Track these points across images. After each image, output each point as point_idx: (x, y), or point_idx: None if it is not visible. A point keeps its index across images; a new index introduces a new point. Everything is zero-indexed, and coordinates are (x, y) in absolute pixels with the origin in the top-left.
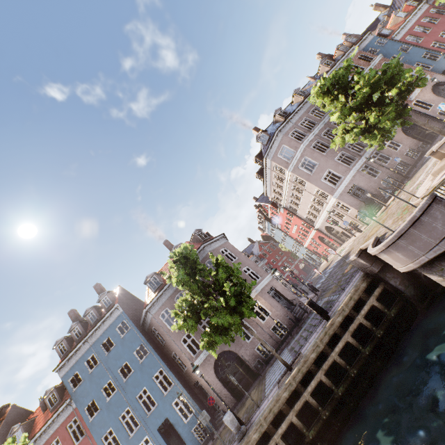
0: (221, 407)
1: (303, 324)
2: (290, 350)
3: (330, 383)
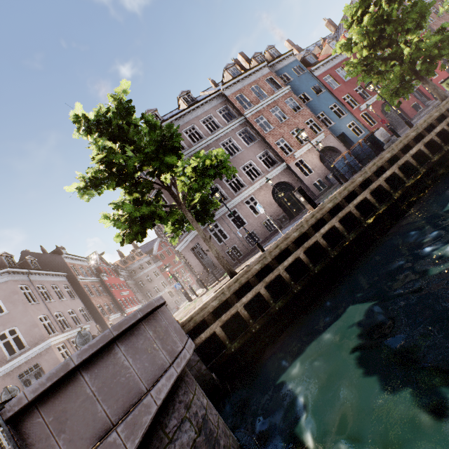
0: None
1: None
2: None
3: None
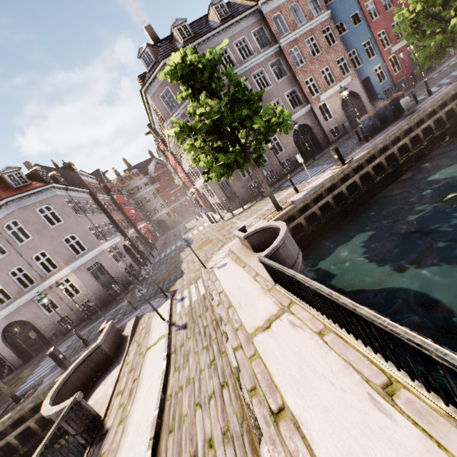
0: (8, 363)
1: (104, 314)
2: (67, 348)
3: (38, 428)
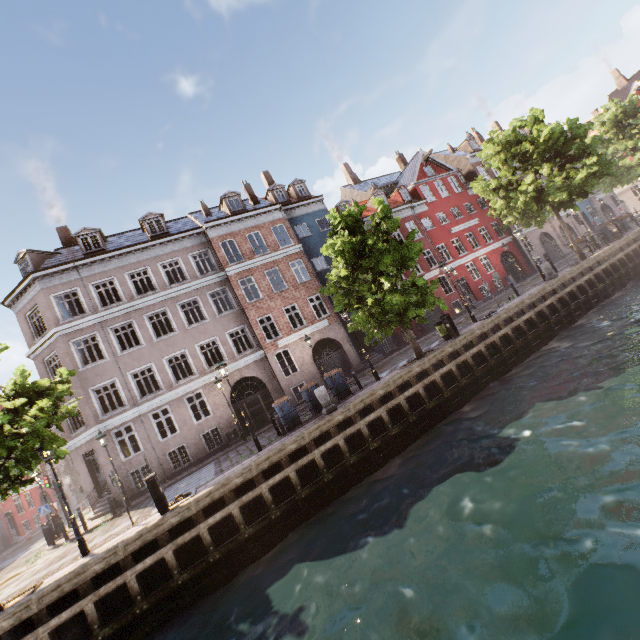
0: None
1: None
2: None
3: None
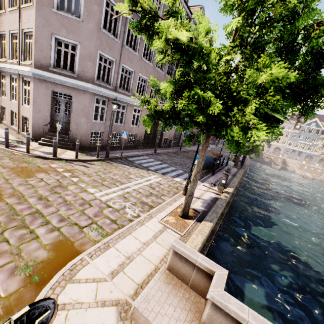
0: None
1: None
2: None
3: None
